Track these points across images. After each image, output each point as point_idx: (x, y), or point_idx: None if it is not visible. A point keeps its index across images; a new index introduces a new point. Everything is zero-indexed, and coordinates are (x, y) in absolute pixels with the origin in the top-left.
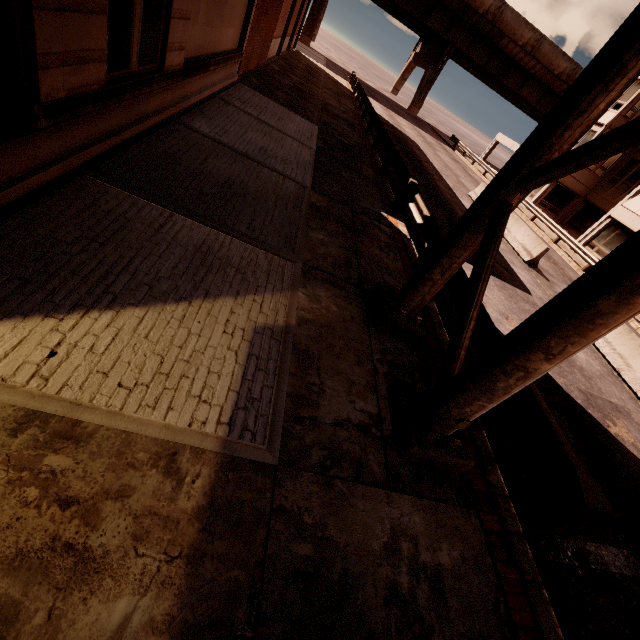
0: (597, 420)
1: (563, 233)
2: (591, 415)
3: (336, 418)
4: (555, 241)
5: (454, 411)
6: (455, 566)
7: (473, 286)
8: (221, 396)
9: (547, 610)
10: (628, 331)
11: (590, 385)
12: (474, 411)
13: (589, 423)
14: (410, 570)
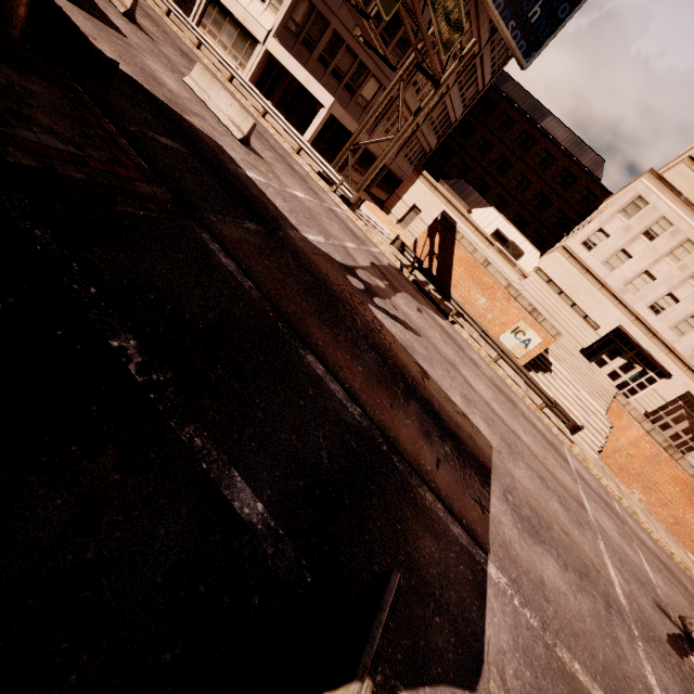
0: (175, 110)
1: (170, 3)
2: (171, 107)
3: None
4: (167, 14)
5: (4, 8)
6: (42, 93)
7: None
8: None
9: (108, 124)
10: (203, 70)
11: (176, 99)
12: (16, 5)
13: (167, 109)
14: (7, 81)
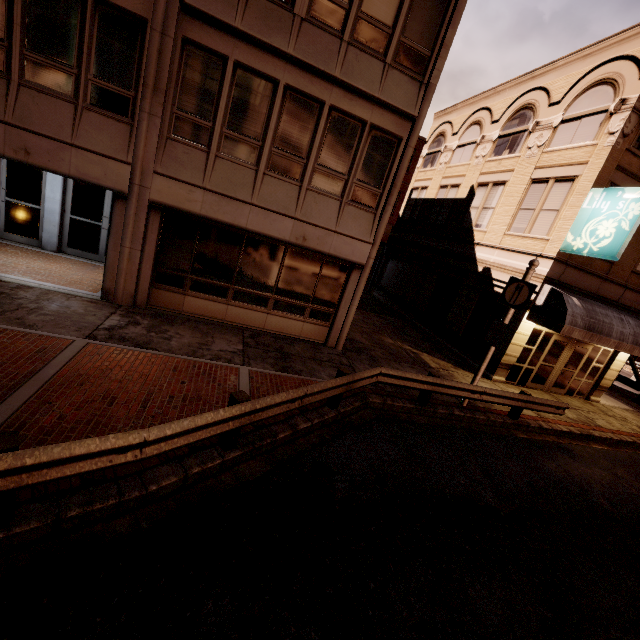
0: None
1: None
2: None
3: (636, 406)
4: None
5: None
6: None
7: (636, 373)
8: (623, 404)
9: None
10: None
11: None
12: None
13: None
14: None
